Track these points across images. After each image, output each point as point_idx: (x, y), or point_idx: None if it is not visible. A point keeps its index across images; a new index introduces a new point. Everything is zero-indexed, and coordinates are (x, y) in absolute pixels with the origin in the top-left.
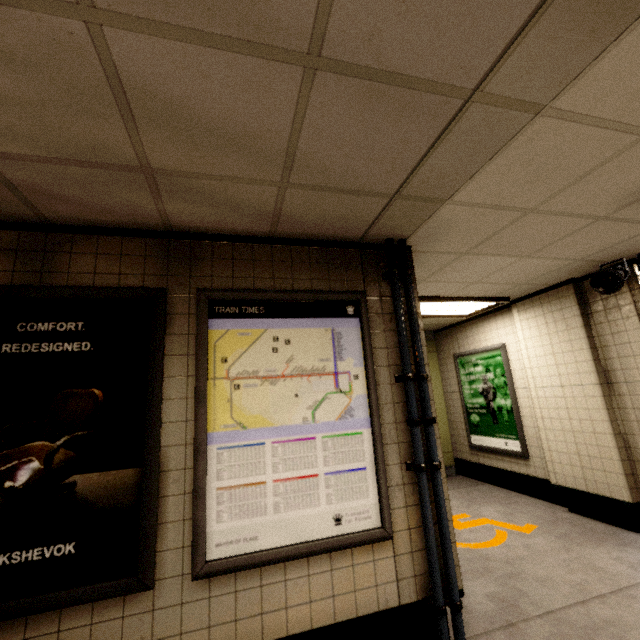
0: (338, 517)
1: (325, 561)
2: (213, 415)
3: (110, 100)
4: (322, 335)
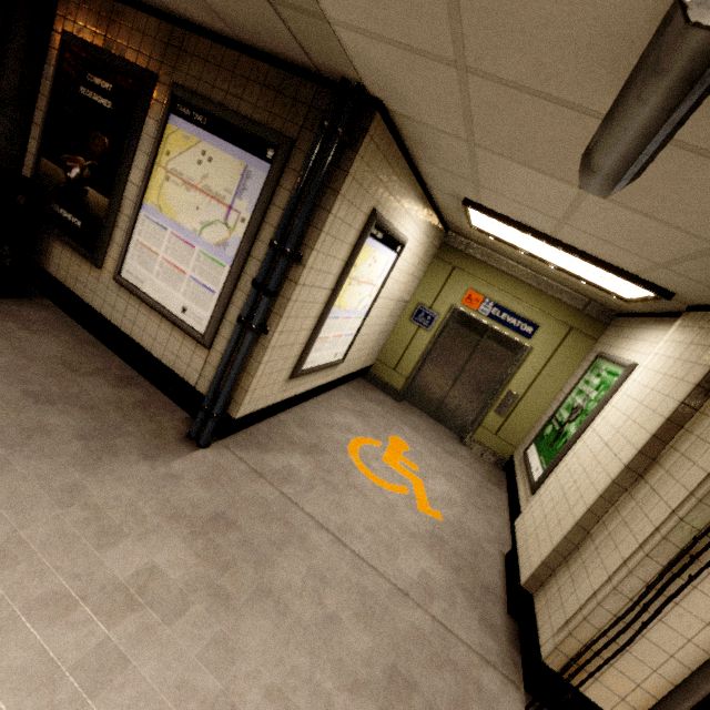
0: (185, 309)
1: (170, 327)
2: (150, 191)
3: None
4: (236, 167)
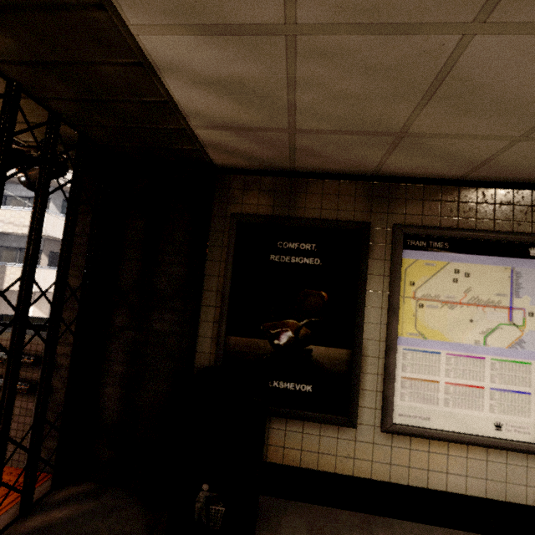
0: (498, 424)
1: (482, 452)
2: (401, 324)
3: (424, 88)
4: (501, 272)
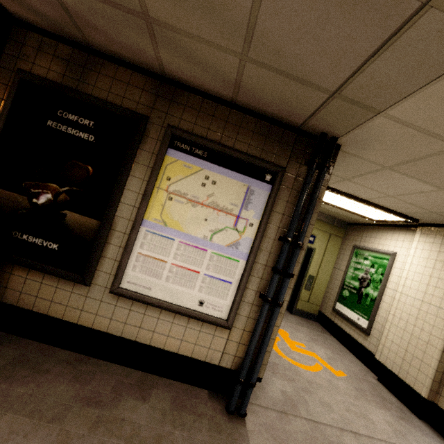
0: (202, 302)
1: (185, 320)
2: (150, 210)
3: None
4: (240, 187)
